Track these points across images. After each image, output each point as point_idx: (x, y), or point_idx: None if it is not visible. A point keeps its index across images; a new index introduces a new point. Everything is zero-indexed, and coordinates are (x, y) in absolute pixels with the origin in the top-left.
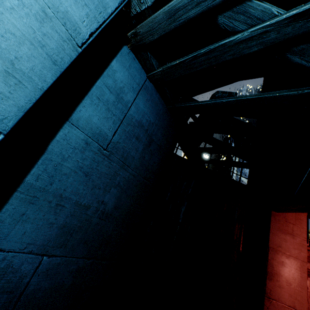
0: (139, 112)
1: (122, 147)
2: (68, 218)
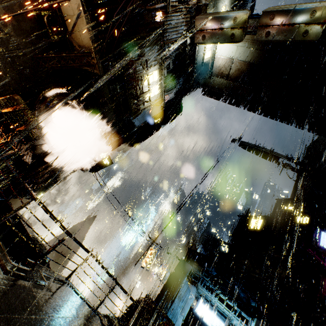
0: None
1: None
2: None
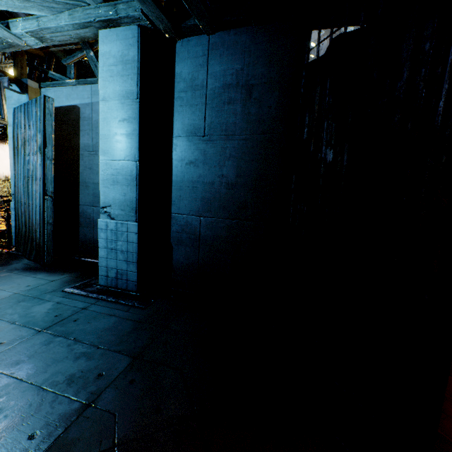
0: (218, 78)
1: (217, 124)
2: (203, 193)
